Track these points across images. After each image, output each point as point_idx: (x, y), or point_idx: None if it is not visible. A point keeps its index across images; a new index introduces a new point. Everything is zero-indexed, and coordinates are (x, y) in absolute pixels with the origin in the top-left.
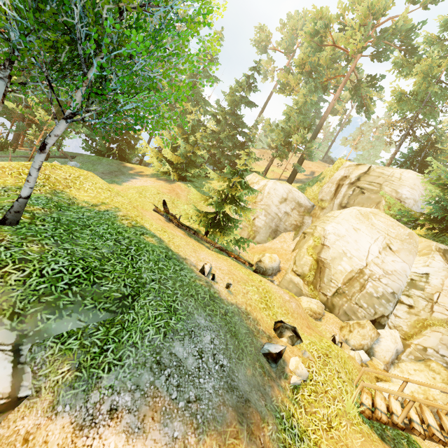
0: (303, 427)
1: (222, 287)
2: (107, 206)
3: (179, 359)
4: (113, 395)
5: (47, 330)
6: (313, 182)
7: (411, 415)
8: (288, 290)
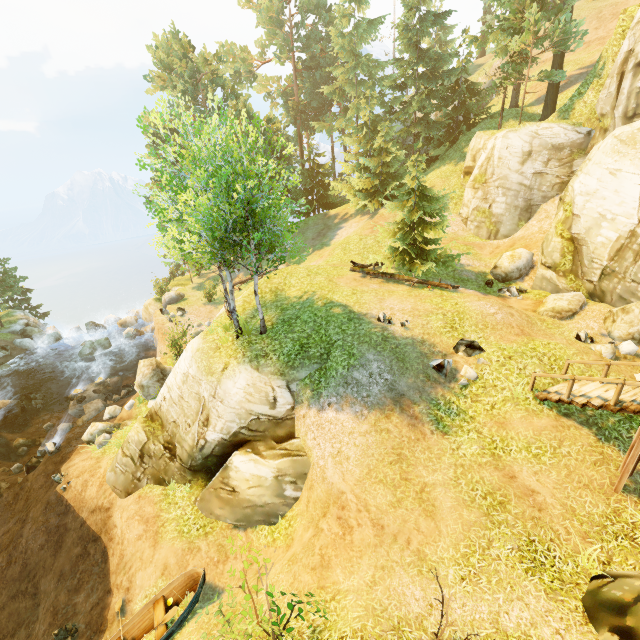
0: (464, 409)
1: (399, 327)
2: (307, 295)
3: (357, 379)
4: (328, 398)
5: (295, 377)
6: (586, 84)
7: (591, 392)
8: (542, 290)
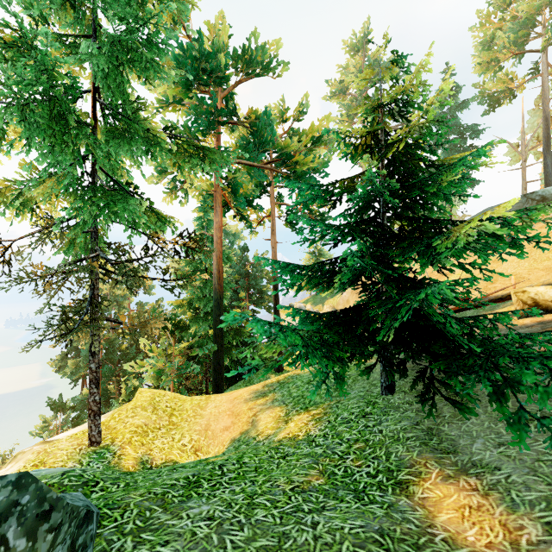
0: None
1: None
2: None
3: None
4: None
5: None
6: None
7: None
8: None
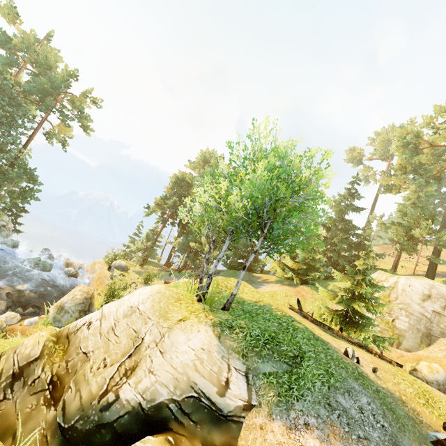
0: None
1: (369, 371)
2: (263, 303)
3: (344, 407)
4: (304, 415)
5: (258, 368)
6: None
7: None
8: None
